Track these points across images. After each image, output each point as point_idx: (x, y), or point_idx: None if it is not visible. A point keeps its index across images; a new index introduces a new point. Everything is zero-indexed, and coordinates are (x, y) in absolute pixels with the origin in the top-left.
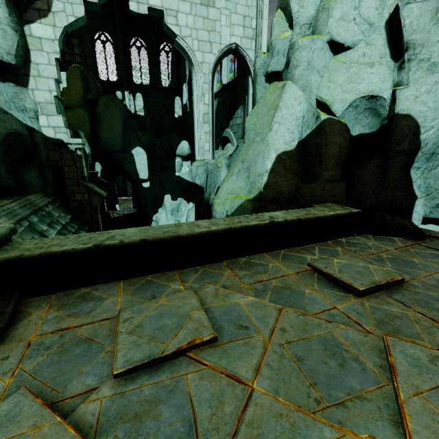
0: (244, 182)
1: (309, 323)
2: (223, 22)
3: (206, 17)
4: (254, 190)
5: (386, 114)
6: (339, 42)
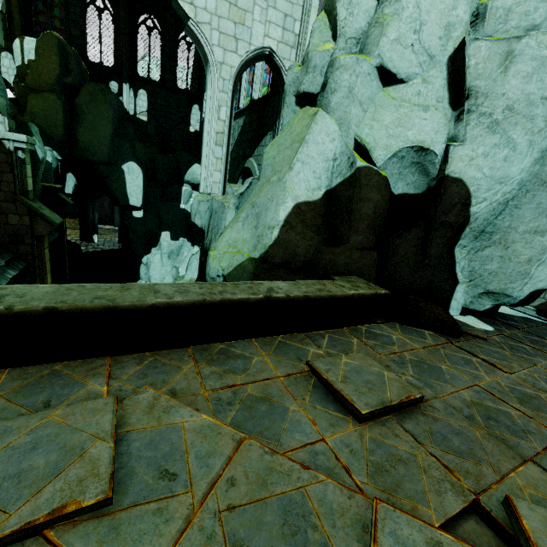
0: (251, 233)
1: (276, 469)
2: (257, 16)
3: (234, 3)
4: (260, 246)
5: (435, 174)
6: (390, 71)
